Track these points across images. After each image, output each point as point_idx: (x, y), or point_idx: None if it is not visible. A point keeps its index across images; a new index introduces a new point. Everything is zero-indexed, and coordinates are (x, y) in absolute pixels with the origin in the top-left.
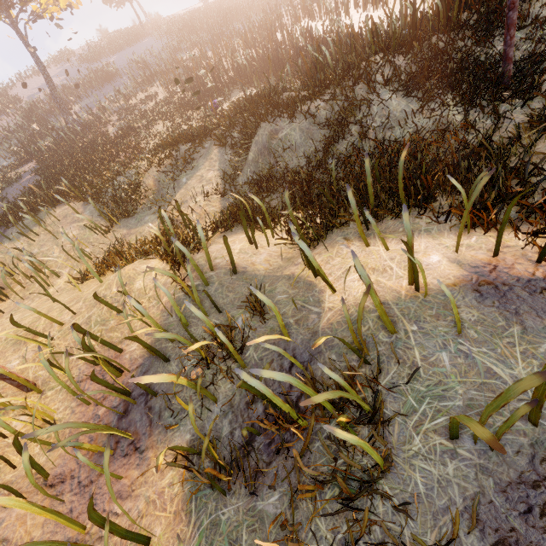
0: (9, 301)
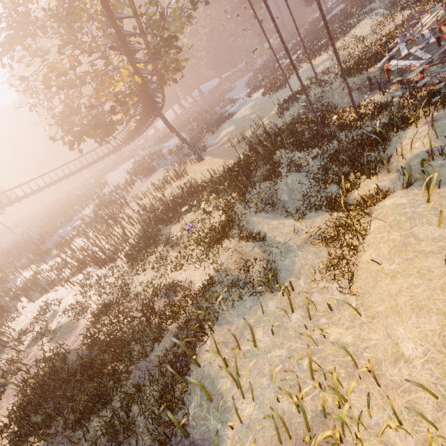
0: (353, 397)
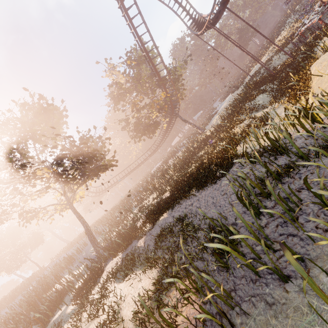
0: None
